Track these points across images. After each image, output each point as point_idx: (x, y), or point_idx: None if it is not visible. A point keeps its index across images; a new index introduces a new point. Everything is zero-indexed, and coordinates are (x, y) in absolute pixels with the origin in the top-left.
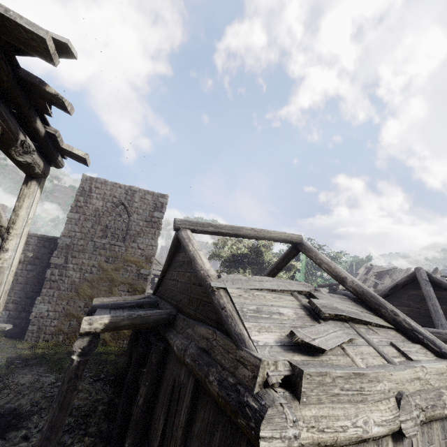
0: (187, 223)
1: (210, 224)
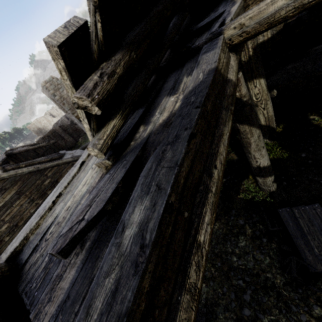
0: None
1: None
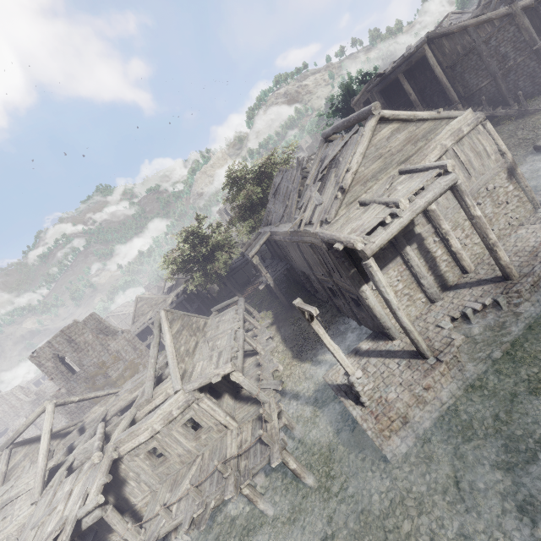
0: (2, 448)
1: (9, 440)
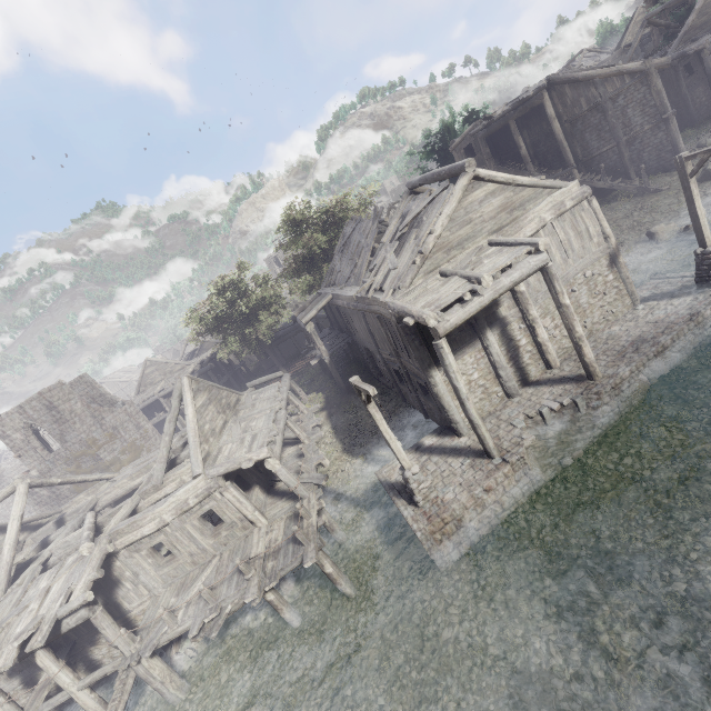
0: None
1: None
